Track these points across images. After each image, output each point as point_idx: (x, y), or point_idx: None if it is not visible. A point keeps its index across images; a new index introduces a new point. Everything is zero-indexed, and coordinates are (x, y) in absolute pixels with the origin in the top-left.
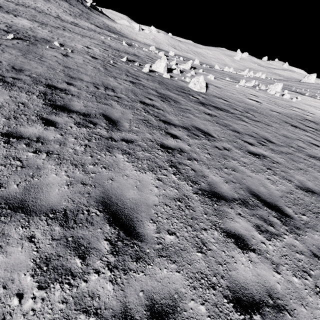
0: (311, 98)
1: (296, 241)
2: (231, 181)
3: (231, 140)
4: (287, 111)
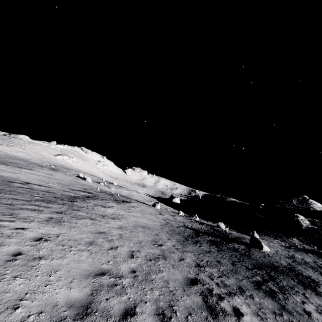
0: (1, 146)
1: (33, 170)
2: (19, 167)
3: (7, 162)
4: (1, 153)
